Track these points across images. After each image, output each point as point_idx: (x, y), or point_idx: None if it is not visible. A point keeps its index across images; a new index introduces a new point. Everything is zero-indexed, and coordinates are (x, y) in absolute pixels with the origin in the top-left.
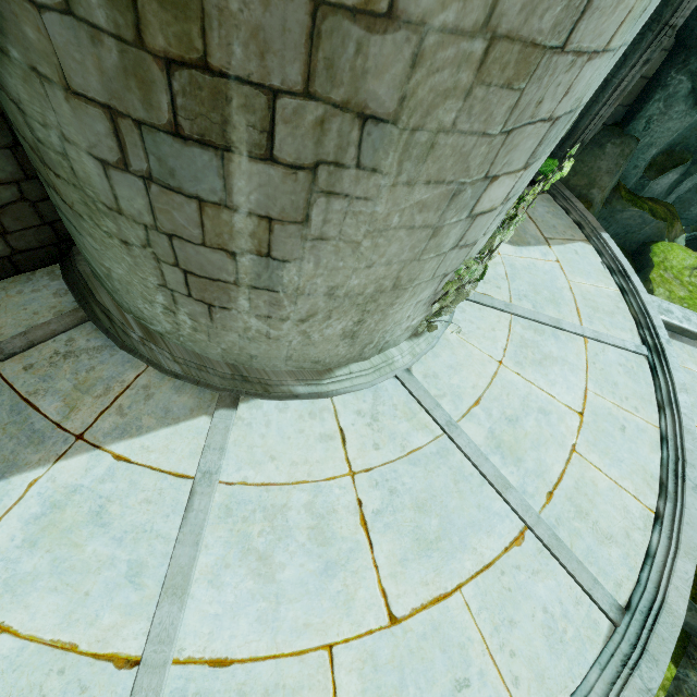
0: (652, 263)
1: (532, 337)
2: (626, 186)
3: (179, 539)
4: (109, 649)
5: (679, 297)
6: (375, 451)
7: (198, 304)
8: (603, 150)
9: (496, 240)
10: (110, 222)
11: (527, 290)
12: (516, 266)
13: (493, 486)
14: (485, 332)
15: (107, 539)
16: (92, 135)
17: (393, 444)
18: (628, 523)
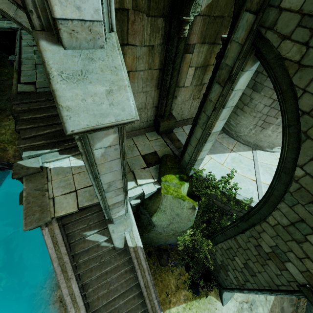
0: None
1: None
2: None
3: (255, 167)
4: (250, 178)
5: None
6: None
7: (260, 128)
8: None
9: None
10: (255, 113)
11: None
12: None
13: None
14: None
15: (243, 165)
16: (267, 102)
17: None
18: None
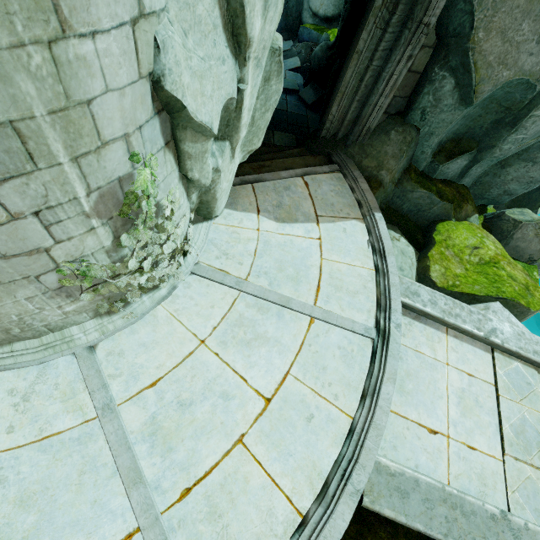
0: (435, 240)
1: (252, 315)
2: (419, 169)
3: None
4: None
5: (454, 275)
6: (6, 434)
7: None
8: (389, 137)
9: (121, 239)
10: None
11: (271, 267)
12: (271, 242)
13: (121, 480)
14: (201, 309)
15: None
16: None
17: (31, 428)
18: (266, 528)
